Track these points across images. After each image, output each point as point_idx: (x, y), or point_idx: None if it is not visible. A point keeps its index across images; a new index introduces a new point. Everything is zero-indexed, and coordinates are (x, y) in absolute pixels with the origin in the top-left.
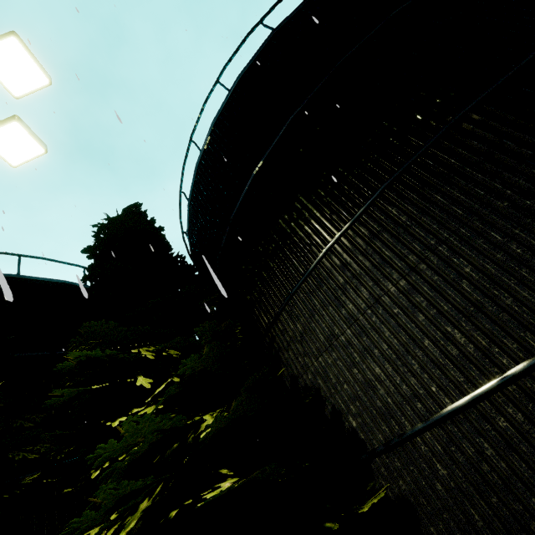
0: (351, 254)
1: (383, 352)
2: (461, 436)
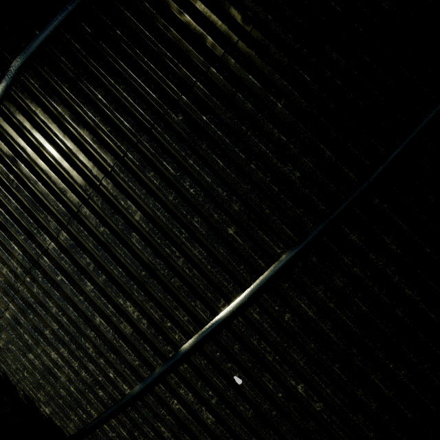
0: None
1: (54, 333)
2: (141, 422)
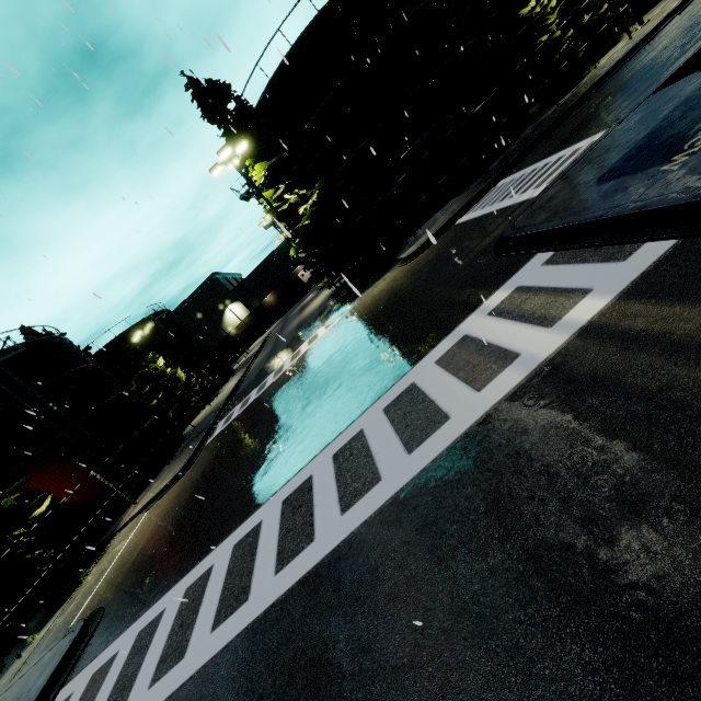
0: None
1: None
2: None
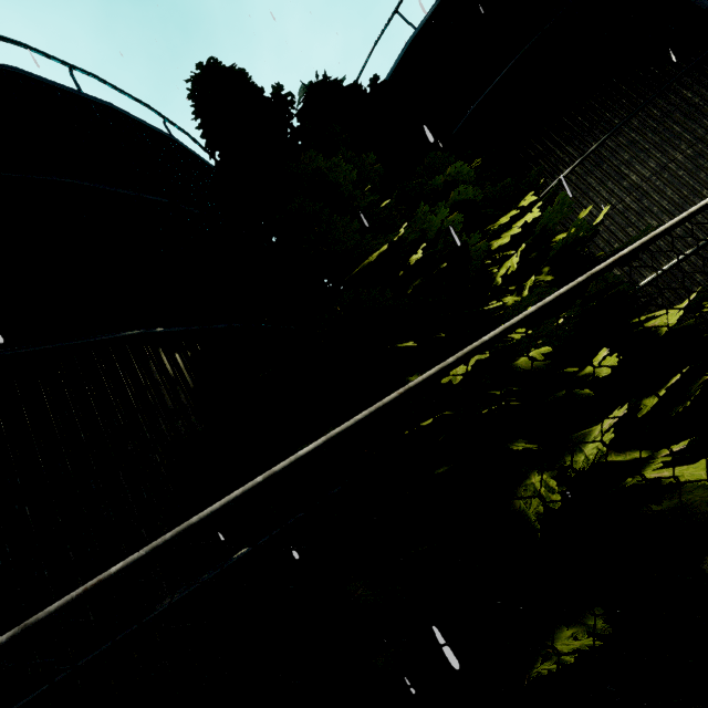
0: (641, 132)
1: (662, 208)
2: None
